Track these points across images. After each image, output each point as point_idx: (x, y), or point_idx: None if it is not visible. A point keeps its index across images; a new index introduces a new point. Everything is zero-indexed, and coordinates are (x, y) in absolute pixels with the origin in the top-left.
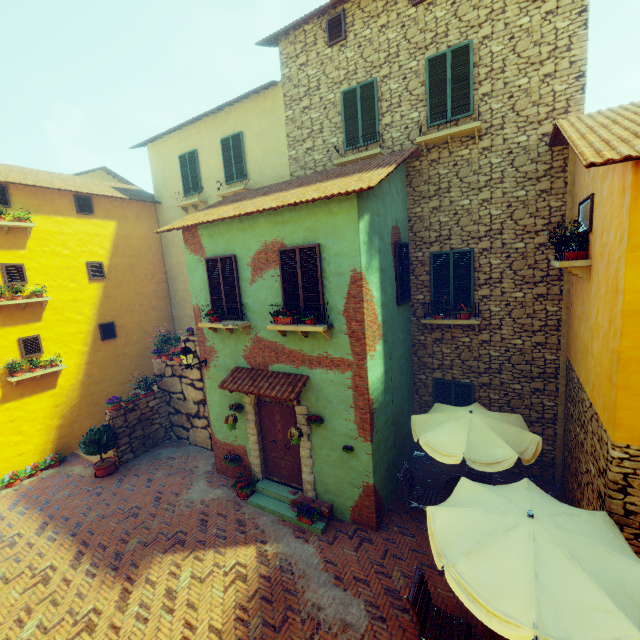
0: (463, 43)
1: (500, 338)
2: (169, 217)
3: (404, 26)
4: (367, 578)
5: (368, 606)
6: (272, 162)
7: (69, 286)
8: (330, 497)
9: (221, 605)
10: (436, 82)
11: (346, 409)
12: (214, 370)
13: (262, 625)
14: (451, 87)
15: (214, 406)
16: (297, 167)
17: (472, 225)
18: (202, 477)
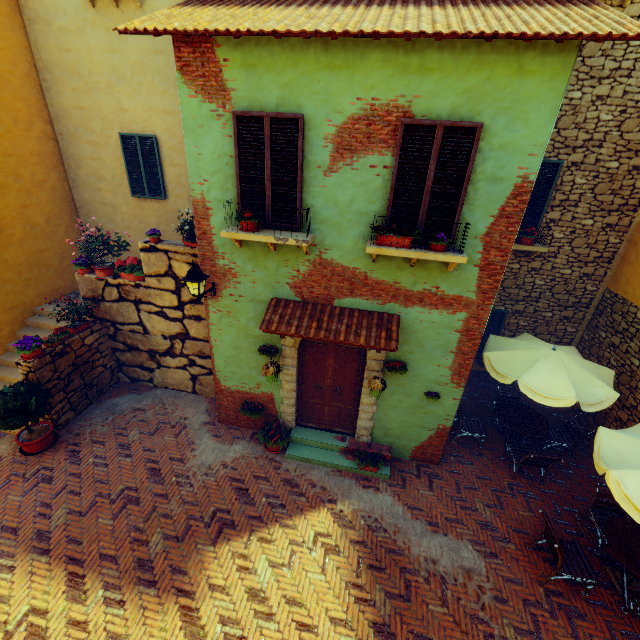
0: None
1: (551, 267)
2: (48, 5)
3: None
4: (458, 517)
5: (475, 546)
6: None
7: None
8: (389, 440)
9: (329, 590)
10: None
11: (443, 354)
12: (229, 301)
13: (388, 599)
14: None
15: (224, 348)
16: None
17: (572, 129)
18: (202, 431)
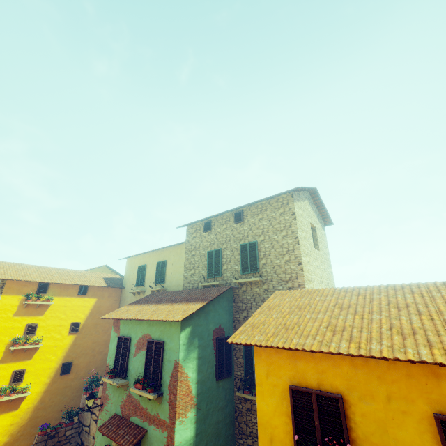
0: (253, 241)
1: None
2: (126, 296)
3: (232, 230)
4: None
5: None
6: (176, 277)
7: (56, 337)
8: None
9: None
10: (244, 255)
11: None
12: (104, 413)
13: None
14: (250, 258)
15: (97, 444)
16: (186, 282)
17: None
18: None
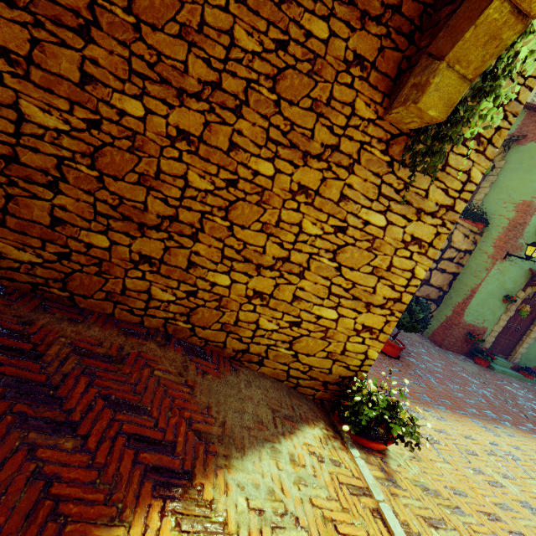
0: None
1: None
2: None
3: None
4: None
5: None
6: None
7: None
8: (525, 362)
9: None
10: None
11: None
12: (508, 264)
13: None
14: None
15: (483, 293)
16: None
17: None
18: (442, 352)
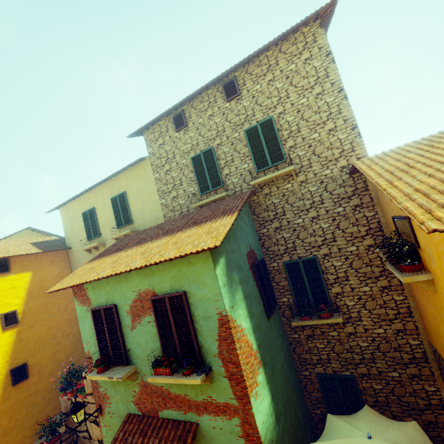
0: (266, 118)
1: (363, 329)
2: (77, 257)
3: (224, 114)
4: None
5: None
6: (149, 209)
7: None
8: None
9: None
10: (255, 144)
11: None
12: (108, 417)
13: None
14: (266, 145)
15: None
16: (168, 210)
17: (310, 237)
18: None
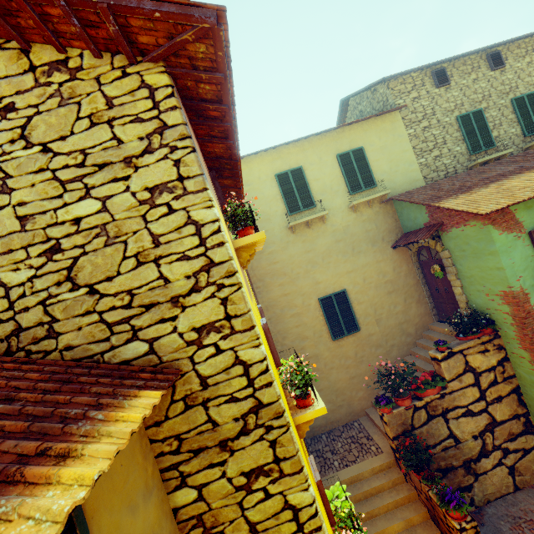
0: (531, 92)
1: None
2: None
3: (489, 81)
4: None
5: None
6: (402, 169)
7: None
8: None
9: None
10: (522, 112)
11: None
12: None
13: None
14: (532, 114)
15: None
16: (429, 171)
17: None
18: None
